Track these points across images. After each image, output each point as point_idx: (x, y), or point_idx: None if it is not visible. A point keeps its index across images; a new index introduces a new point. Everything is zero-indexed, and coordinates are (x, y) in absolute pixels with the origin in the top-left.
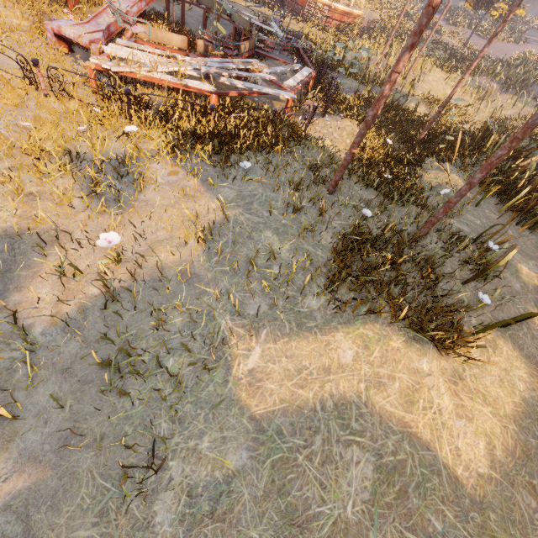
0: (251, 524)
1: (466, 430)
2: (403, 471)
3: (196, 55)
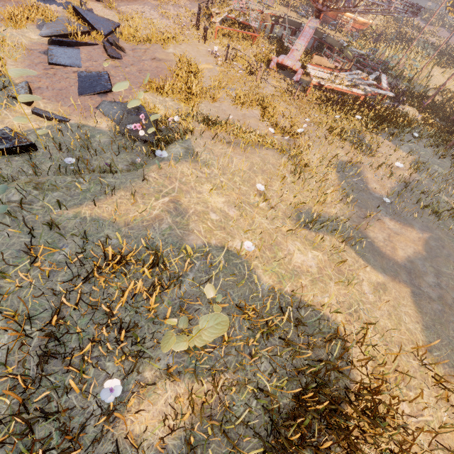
0: None
1: None
2: None
3: (337, 71)
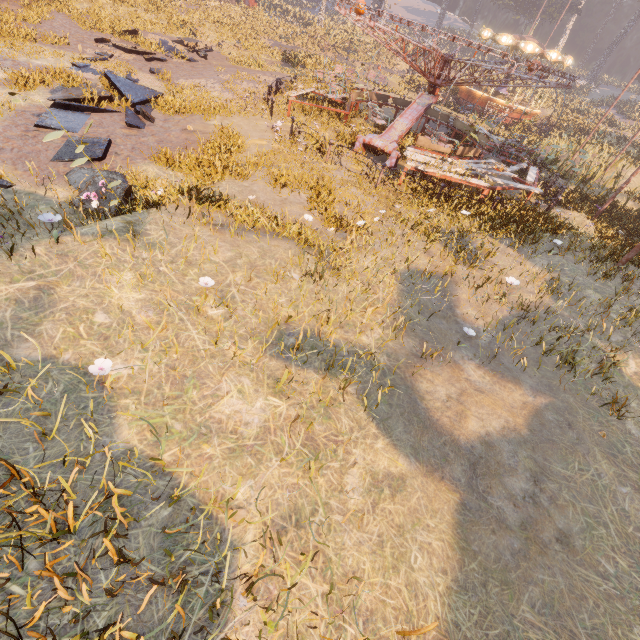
0: None
1: None
2: None
3: (455, 158)
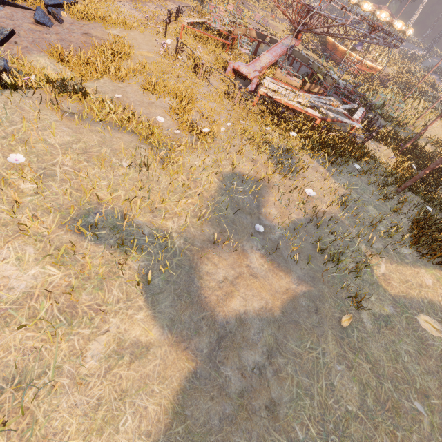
0: (404, 336)
1: None
2: None
3: (303, 91)
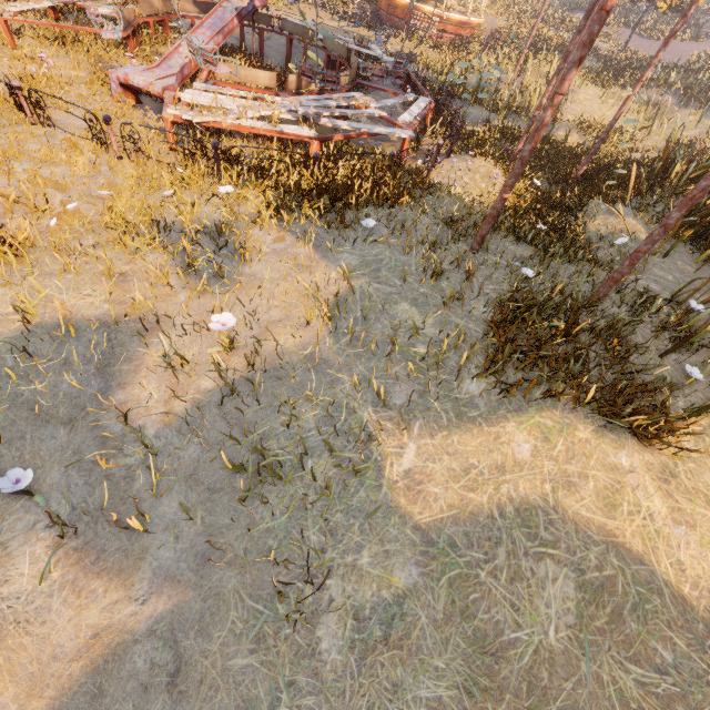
0: (434, 651)
1: (689, 540)
2: (613, 589)
3: (287, 94)
